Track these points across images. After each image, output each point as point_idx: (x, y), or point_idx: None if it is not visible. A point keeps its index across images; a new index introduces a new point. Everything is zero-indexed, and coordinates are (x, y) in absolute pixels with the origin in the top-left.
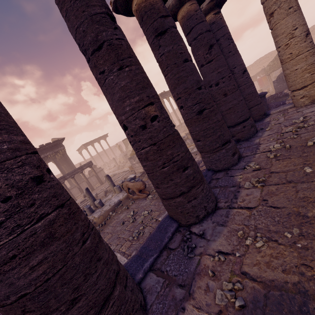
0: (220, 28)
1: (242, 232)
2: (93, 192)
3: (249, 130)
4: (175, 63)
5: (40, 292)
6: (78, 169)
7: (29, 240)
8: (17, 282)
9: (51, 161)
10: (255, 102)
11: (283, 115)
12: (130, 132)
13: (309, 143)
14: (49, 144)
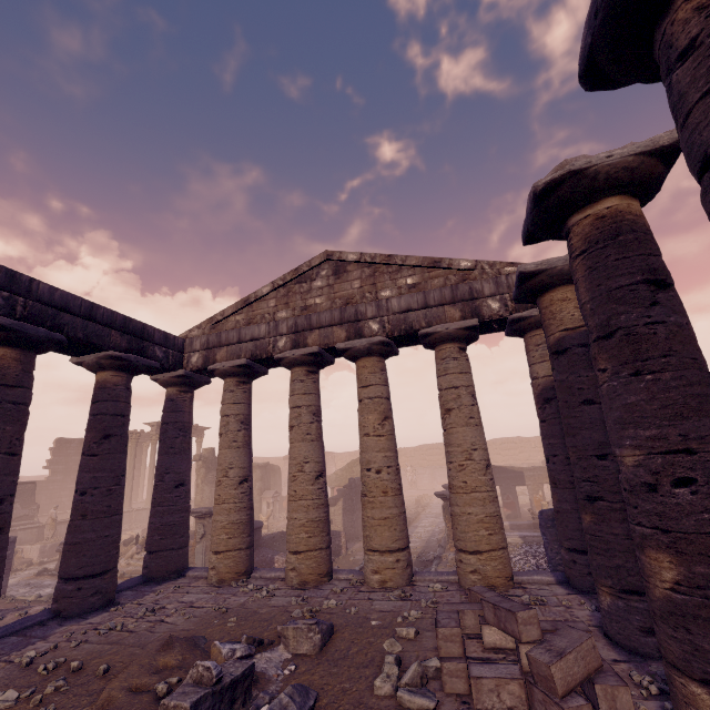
0: (177, 411)
1: None
2: None
3: (85, 599)
4: None
5: None
6: None
7: None
8: None
9: None
10: (171, 542)
11: (176, 588)
12: None
13: (40, 668)
14: None
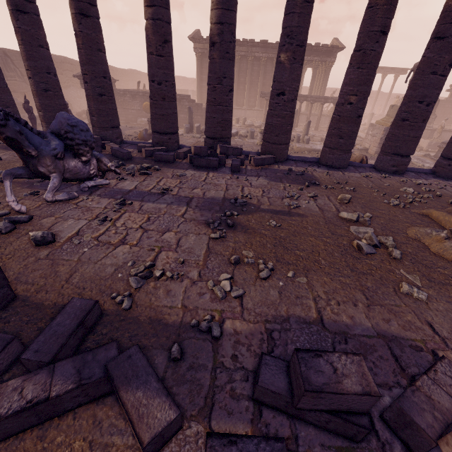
0: None
1: (328, 172)
2: (313, 132)
3: (450, 172)
4: (423, 71)
5: (274, 127)
6: (323, 97)
7: (281, 114)
8: (273, 121)
9: (312, 67)
10: None
11: None
12: (337, 103)
13: (423, 188)
14: (325, 48)
